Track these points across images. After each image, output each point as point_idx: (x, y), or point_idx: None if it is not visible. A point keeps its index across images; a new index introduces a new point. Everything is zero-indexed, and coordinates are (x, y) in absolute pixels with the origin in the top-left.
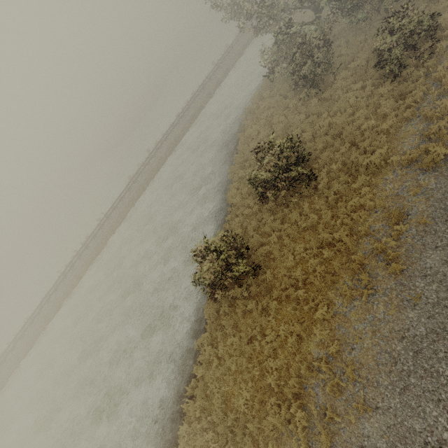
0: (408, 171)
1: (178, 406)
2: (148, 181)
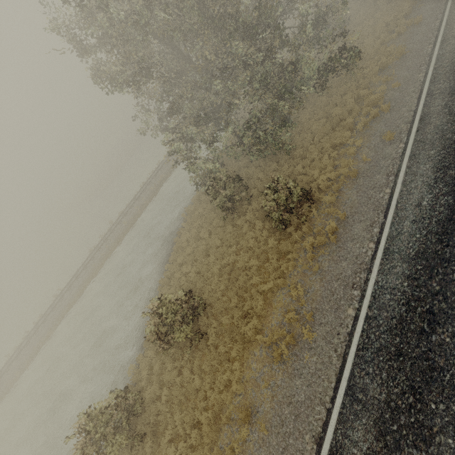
0: (269, 352)
1: None
2: (103, 260)
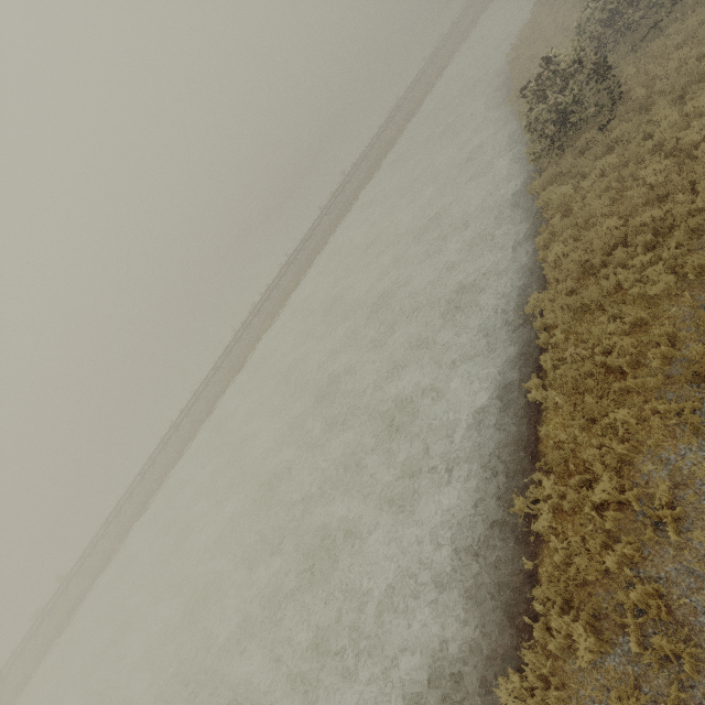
0: None
1: (524, 273)
2: (354, 196)
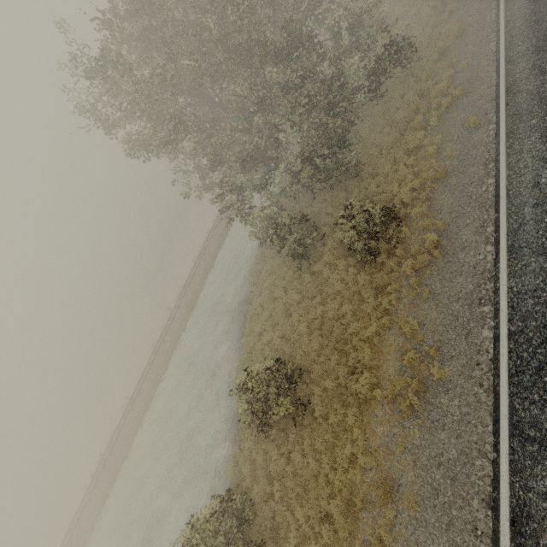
0: (394, 409)
1: None
2: (169, 354)
